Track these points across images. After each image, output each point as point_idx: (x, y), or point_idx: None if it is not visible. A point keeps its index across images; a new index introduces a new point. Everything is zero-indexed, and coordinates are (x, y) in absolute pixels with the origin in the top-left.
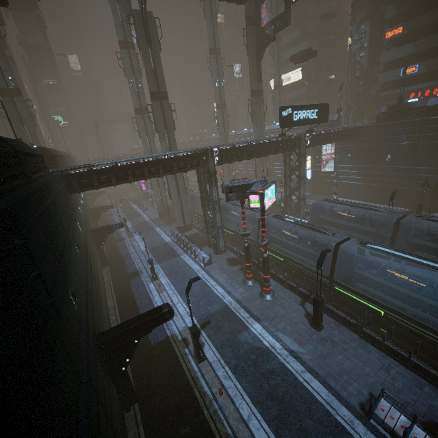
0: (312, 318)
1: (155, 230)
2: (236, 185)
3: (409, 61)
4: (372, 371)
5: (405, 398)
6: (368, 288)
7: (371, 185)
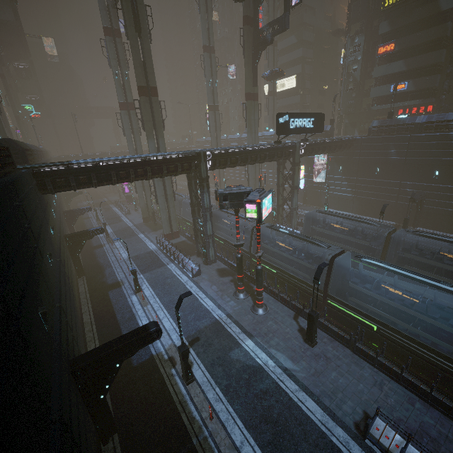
0: (306, 333)
1: (139, 236)
2: (231, 193)
3: (399, 78)
4: (366, 388)
5: (398, 415)
6: (362, 303)
7: (360, 197)
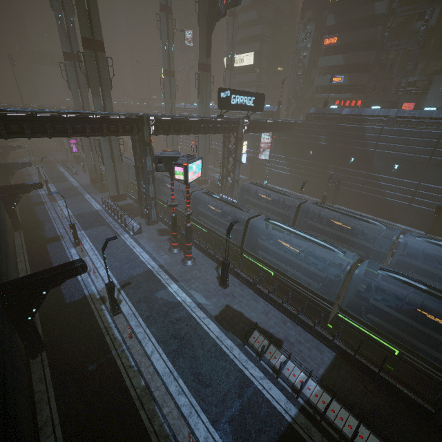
0: (220, 278)
1: (84, 196)
2: (166, 156)
3: (338, 71)
4: (256, 315)
5: (273, 331)
6: (266, 255)
7: (295, 176)
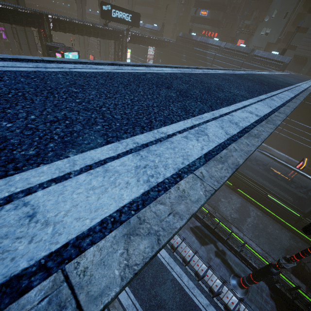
0: None
1: None
2: (54, 46)
3: (206, 6)
4: None
5: None
6: None
7: None
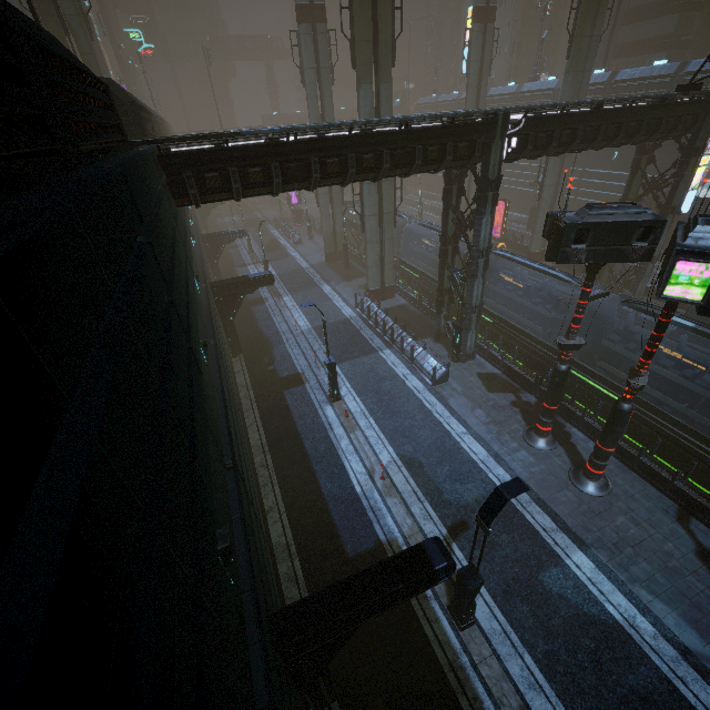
0: None
1: (321, 289)
2: (602, 223)
3: None
4: None
5: None
6: None
7: None
